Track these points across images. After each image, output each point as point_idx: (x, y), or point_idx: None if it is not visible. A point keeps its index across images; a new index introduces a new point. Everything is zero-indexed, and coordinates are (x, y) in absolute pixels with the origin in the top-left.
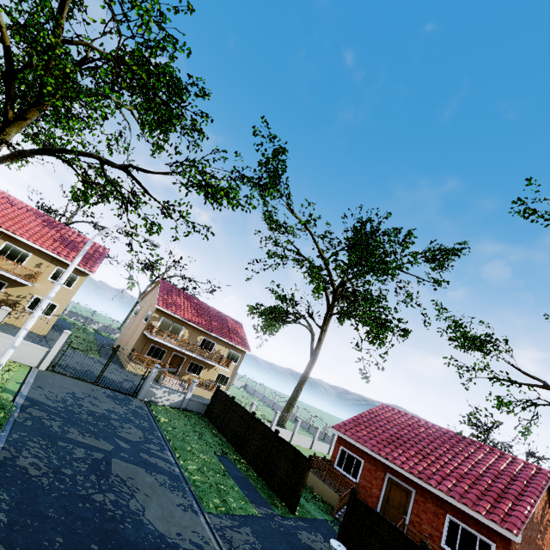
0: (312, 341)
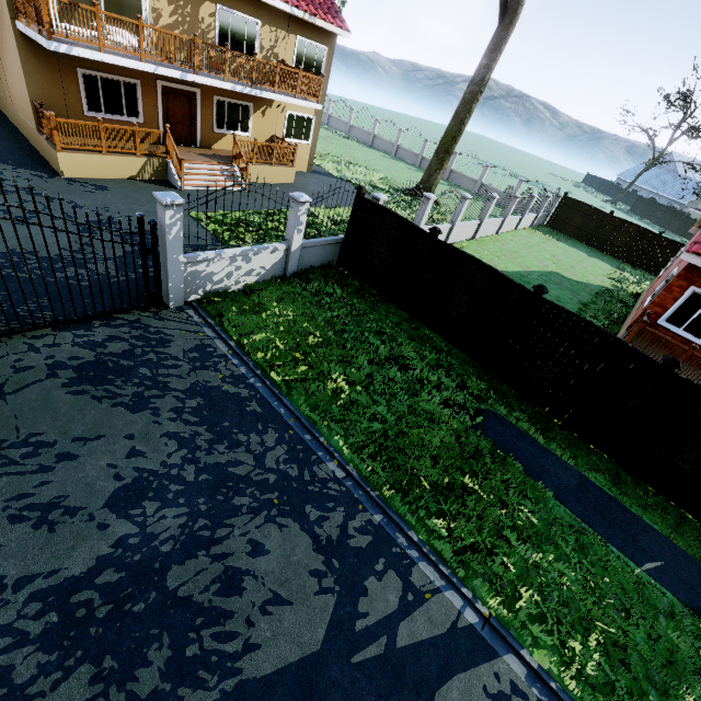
0: None
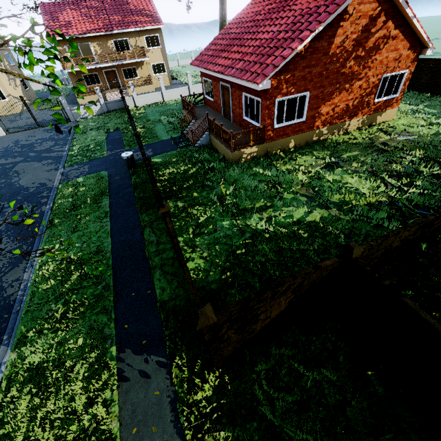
0: None
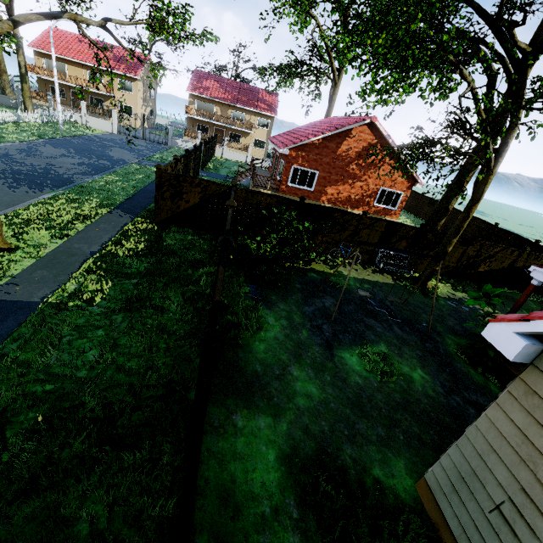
0: (331, 89)
